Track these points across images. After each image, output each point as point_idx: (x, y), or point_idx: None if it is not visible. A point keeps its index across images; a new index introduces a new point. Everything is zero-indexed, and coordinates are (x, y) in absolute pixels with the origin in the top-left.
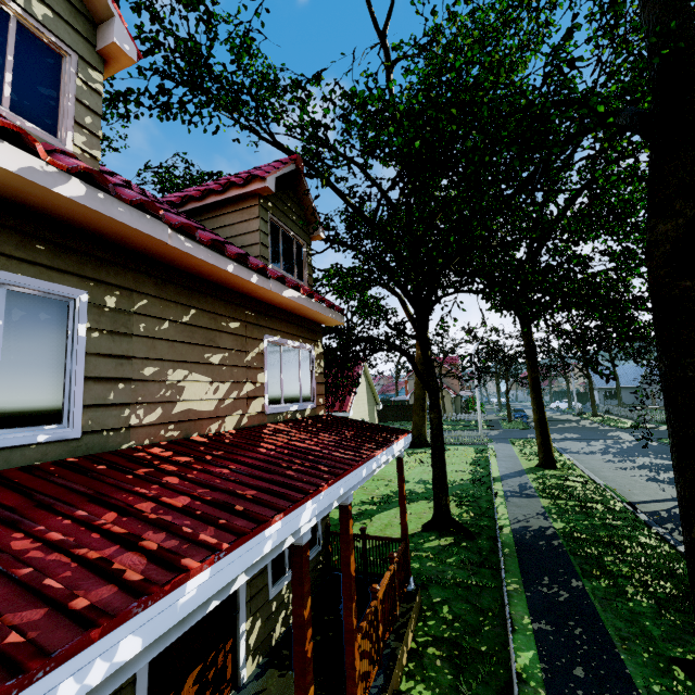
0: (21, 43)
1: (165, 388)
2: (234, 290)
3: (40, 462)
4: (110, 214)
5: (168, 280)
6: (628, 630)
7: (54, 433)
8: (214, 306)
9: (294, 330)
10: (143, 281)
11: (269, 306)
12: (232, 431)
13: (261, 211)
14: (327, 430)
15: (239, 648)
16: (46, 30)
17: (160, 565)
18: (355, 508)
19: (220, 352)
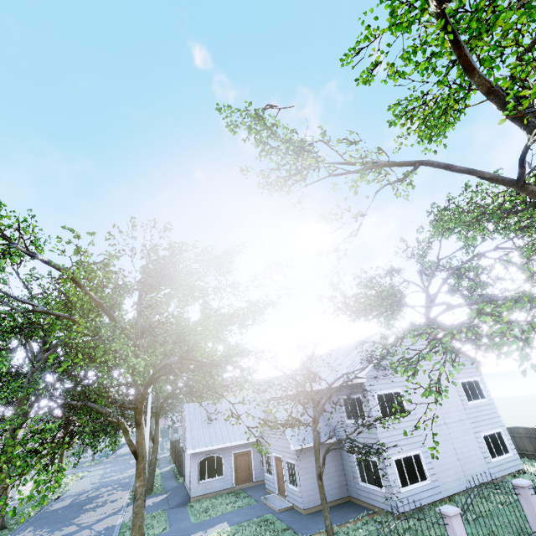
0: None
1: None
2: None
3: None
4: None
5: None
6: None
7: None
8: None
9: None
10: None
11: None
12: None
13: None
14: None
15: None
16: None
17: None
18: None
19: None
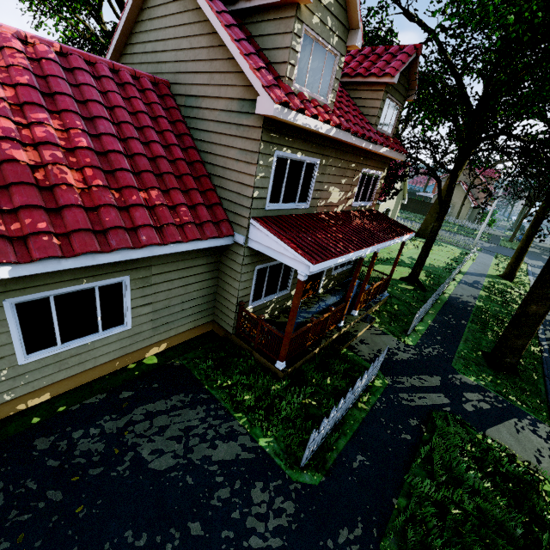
0: (326, 61)
1: (327, 193)
2: (358, 147)
3: (302, 213)
4: (338, 137)
5: (339, 149)
6: (472, 339)
7: (305, 206)
8: (349, 158)
9: (376, 164)
10: (332, 152)
11: (369, 153)
12: (340, 212)
13: (384, 95)
14: (375, 221)
15: (321, 283)
16: (334, 50)
17: (345, 249)
18: (366, 258)
19: (345, 178)
